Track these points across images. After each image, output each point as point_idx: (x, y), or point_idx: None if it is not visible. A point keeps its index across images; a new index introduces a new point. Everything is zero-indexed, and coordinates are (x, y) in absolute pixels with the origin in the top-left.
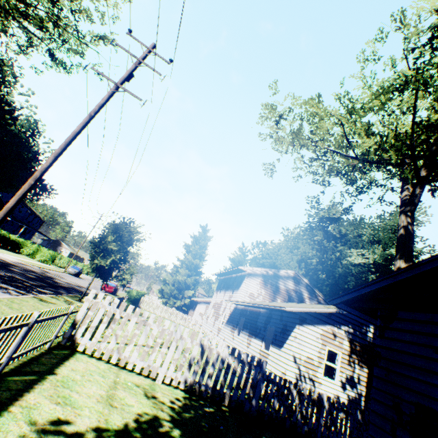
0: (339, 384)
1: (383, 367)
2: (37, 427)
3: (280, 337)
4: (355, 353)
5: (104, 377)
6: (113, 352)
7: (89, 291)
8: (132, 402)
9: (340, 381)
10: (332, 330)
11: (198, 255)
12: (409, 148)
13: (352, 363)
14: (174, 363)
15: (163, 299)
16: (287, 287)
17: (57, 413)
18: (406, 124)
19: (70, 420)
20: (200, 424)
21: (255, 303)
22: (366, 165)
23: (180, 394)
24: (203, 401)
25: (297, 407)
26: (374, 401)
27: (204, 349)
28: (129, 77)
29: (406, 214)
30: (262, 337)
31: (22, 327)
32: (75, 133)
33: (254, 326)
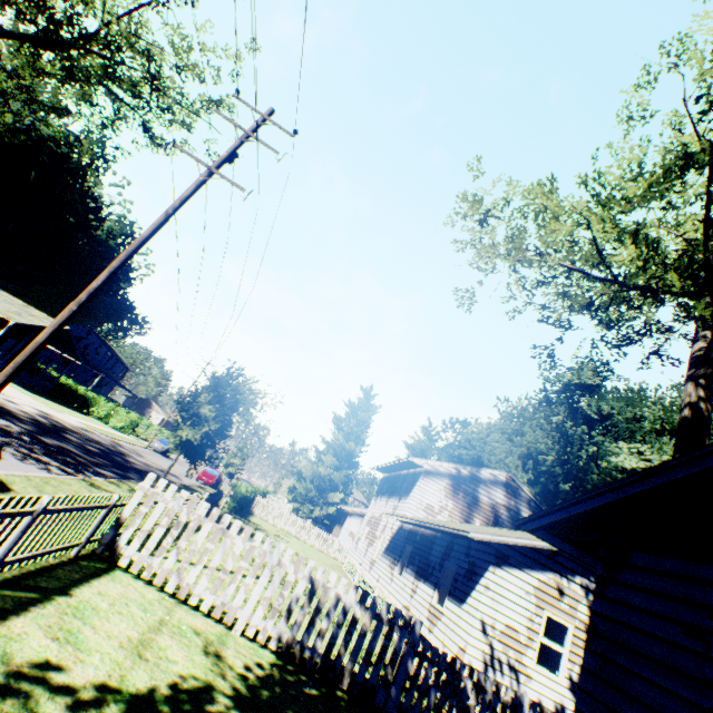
0: (567, 684)
1: (598, 653)
2: (10, 668)
3: (462, 585)
4: None
5: (146, 611)
6: (172, 574)
7: (176, 480)
8: (177, 656)
9: (568, 679)
10: (558, 582)
11: (353, 435)
12: (702, 265)
13: None
14: (264, 604)
15: (295, 503)
16: (492, 499)
17: (48, 652)
18: (697, 224)
19: (65, 667)
20: (284, 712)
21: (426, 521)
22: (637, 295)
23: (267, 658)
24: (305, 675)
25: (472, 712)
26: None
27: (316, 587)
28: (229, 158)
29: (696, 382)
30: (435, 582)
31: (22, 516)
32: (143, 238)
33: (426, 561)
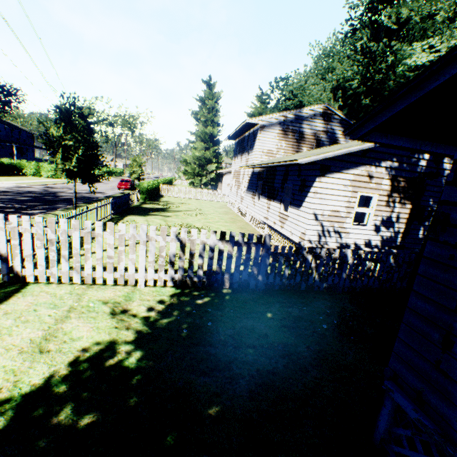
0: (372, 228)
1: (449, 243)
2: None
3: (298, 196)
4: (397, 191)
5: (55, 308)
6: (72, 273)
7: (101, 196)
8: (82, 332)
9: (373, 226)
10: (368, 171)
11: (209, 122)
12: None
13: (391, 203)
14: (151, 266)
15: (191, 180)
16: (314, 130)
17: None
18: None
19: None
20: (180, 329)
21: (265, 163)
22: None
23: (167, 293)
24: (199, 291)
25: (313, 270)
26: (415, 295)
27: (184, 243)
28: None
29: None
30: (280, 200)
31: None
32: None
33: (272, 188)
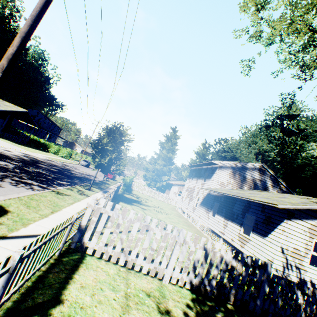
0: None
1: None
2: None
3: (262, 227)
4: None
5: (114, 290)
6: (120, 254)
7: (96, 179)
8: None
9: None
10: None
11: (170, 150)
12: None
13: None
14: (179, 265)
15: (147, 181)
16: (253, 177)
17: None
18: None
19: None
20: None
21: (235, 195)
22: None
23: (188, 296)
24: (209, 301)
25: (301, 306)
26: None
27: (208, 252)
28: None
29: None
30: (240, 223)
31: None
32: (42, 1)
33: (230, 212)
